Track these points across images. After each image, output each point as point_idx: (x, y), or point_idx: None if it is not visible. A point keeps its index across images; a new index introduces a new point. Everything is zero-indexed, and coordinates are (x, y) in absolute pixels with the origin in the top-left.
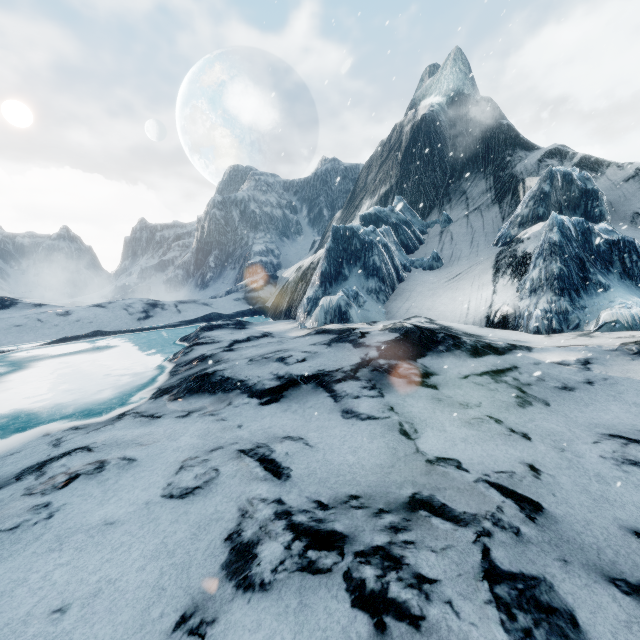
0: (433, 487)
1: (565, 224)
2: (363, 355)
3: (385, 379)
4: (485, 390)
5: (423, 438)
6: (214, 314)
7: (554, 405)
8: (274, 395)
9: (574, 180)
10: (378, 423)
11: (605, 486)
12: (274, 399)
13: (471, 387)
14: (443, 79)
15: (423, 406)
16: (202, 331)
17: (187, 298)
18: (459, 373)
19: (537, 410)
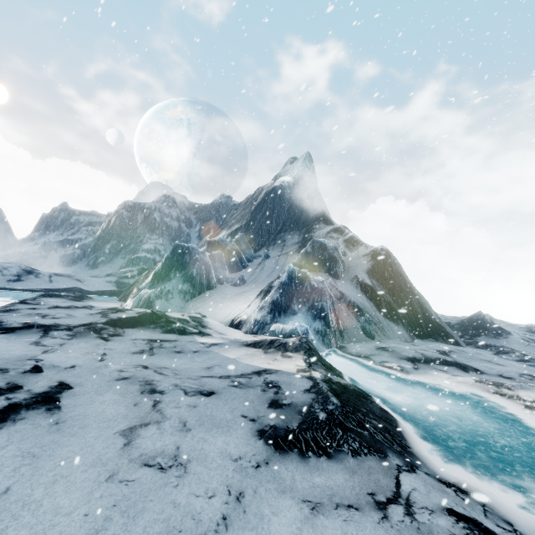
0: (7, 363)
1: (293, 272)
2: (95, 321)
3: (87, 333)
4: (132, 345)
5: (49, 354)
6: (76, 288)
7: (154, 356)
8: (9, 330)
9: (327, 249)
10: (41, 347)
11: (90, 374)
12: (6, 332)
13: (127, 343)
14: (296, 168)
15: (83, 346)
16: (42, 296)
17: (75, 273)
18: (136, 337)
19: (139, 356)
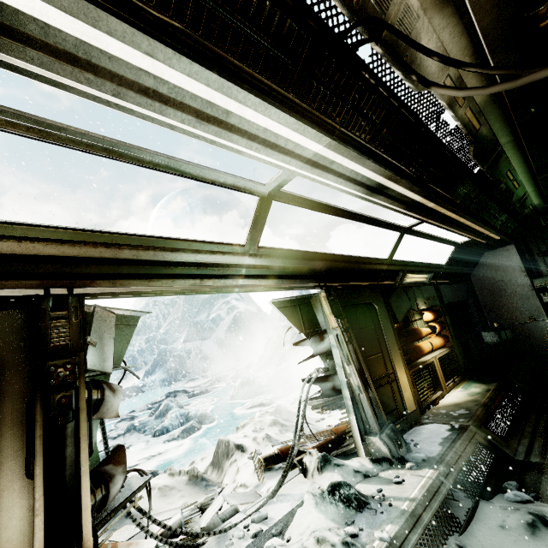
0: None
1: (161, 350)
2: None
3: None
4: None
5: None
6: None
7: None
8: None
9: (199, 324)
10: None
11: None
12: None
13: None
14: None
15: None
16: None
17: None
18: None
19: None
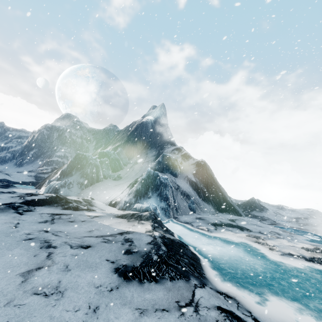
0: None
1: (150, 173)
2: (14, 201)
3: (7, 209)
4: (39, 217)
5: None
6: (5, 180)
7: (54, 224)
8: None
9: (171, 159)
10: None
11: (5, 237)
12: None
13: (36, 216)
14: (156, 112)
15: (3, 218)
16: None
17: (5, 169)
18: (43, 212)
19: (43, 224)
